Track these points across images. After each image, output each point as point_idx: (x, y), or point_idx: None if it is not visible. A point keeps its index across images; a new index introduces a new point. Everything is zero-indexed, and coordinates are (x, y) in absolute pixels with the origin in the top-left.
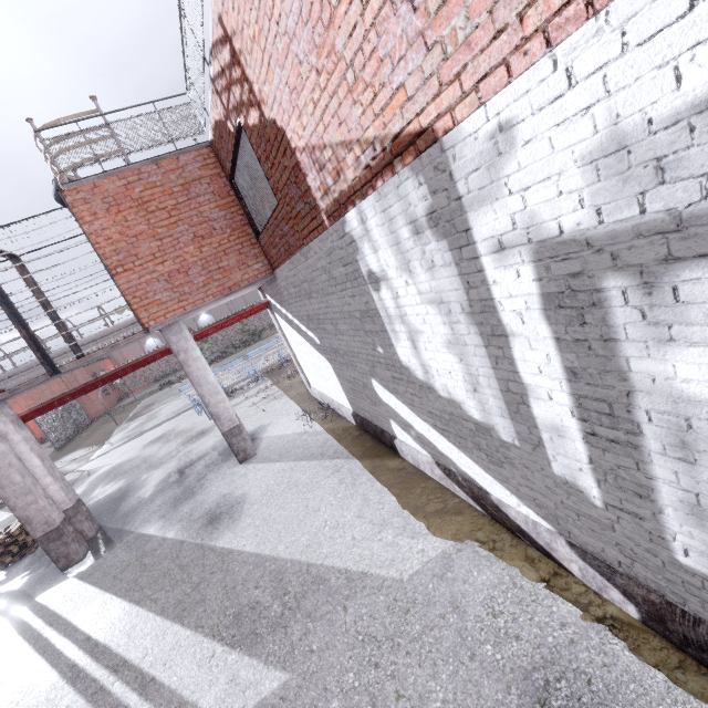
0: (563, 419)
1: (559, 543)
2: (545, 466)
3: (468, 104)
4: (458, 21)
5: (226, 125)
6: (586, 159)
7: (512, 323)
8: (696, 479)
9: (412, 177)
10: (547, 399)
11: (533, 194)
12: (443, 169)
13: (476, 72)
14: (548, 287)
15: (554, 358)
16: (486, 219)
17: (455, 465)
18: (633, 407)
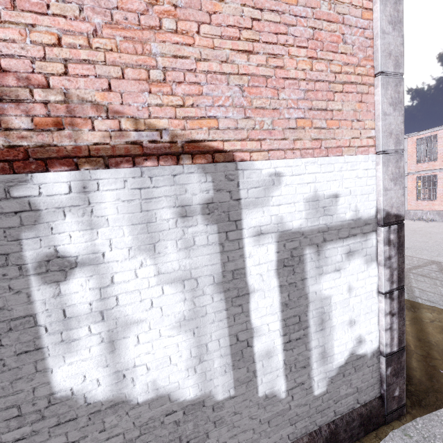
0: (274, 342)
1: None
2: (253, 395)
3: (261, 155)
4: (266, 120)
5: None
6: (306, 200)
7: (255, 282)
8: (324, 337)
9: (199, 173)
10: (266, 332)
11: (284, 208)
12: (232, 179)
13: (269, 145)
14: (281, 255)
15: (277, 299)
16: (255, 215)
17: None
18: (308, 312)
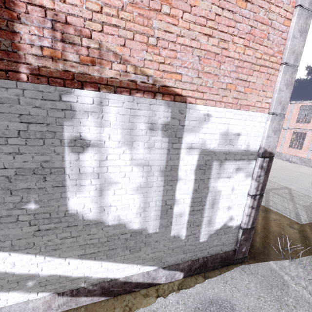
0: (185, 209)
1: (160, 272)
2: (168, 234)
3: (202, 102)
4: (210, 81)
5: None
6: (221, 134)
7: (182, 175)
8: (212, 212)
9: (164, 106)
10: (182, 203)
11: (207, 136)
12: (182, 113)
13: (208, 96)
14: (200, 163)
15: (191, 186)
16: (190, 137)
17: (88, 279)
18: (206, 197)
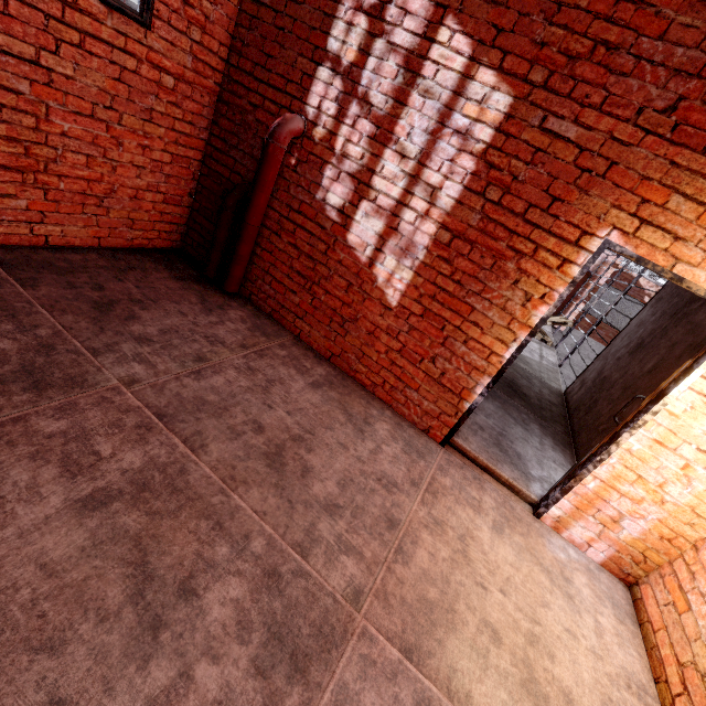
0: None
1: None
2: None
3: None
4: None
5: (643, 293)
6: None
7: None
8: None
9: None
10: None
11: None
12: None
13: None
14: None
15: None
16: None
17: None
18: None
